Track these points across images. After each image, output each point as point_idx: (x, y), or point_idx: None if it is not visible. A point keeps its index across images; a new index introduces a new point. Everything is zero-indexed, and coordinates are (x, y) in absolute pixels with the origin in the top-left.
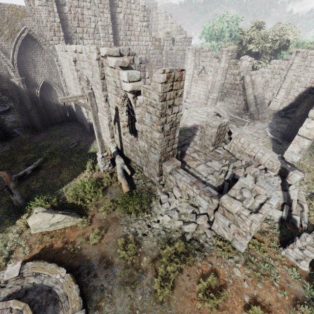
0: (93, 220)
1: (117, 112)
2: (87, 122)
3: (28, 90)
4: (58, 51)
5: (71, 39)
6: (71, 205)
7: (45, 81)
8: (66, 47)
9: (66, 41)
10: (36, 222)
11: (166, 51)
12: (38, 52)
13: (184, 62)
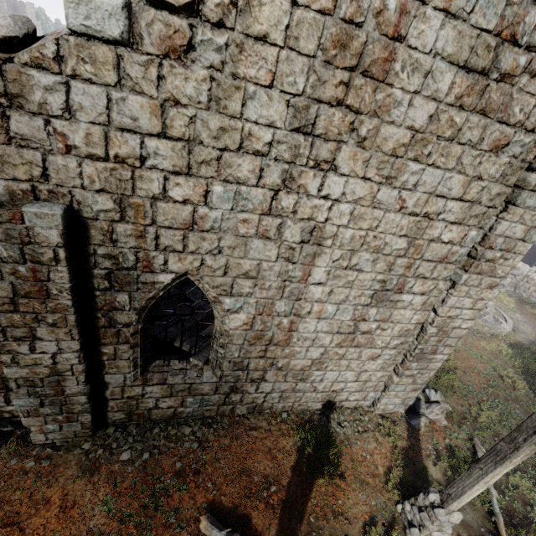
0: None
1: None
2: None
3: None
4: None
5: None
6: None
7: None
8: None
9: None
10: None
11: None
12: None
13: None
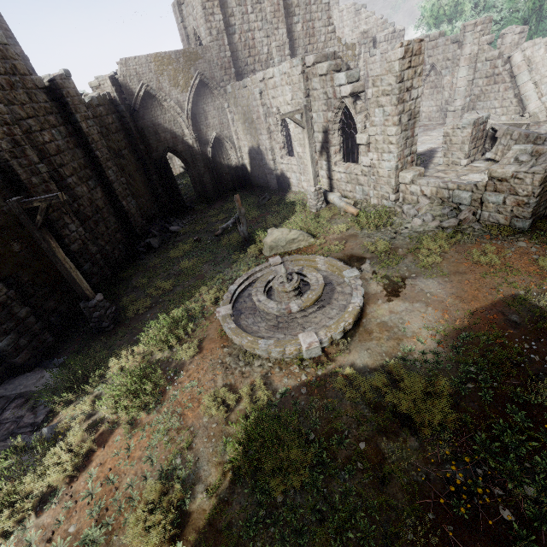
0: (327, 240)
1: (327, 134)
2: (273, 174)
3: (201, 150)
4: (231, 92)
5: (242, 74)
6: None
7: (216, 135)
8: (247, 80)
9: (236, 79)
10: (274, 238)
11: (364, 61)
12: (209, 100)
13: None
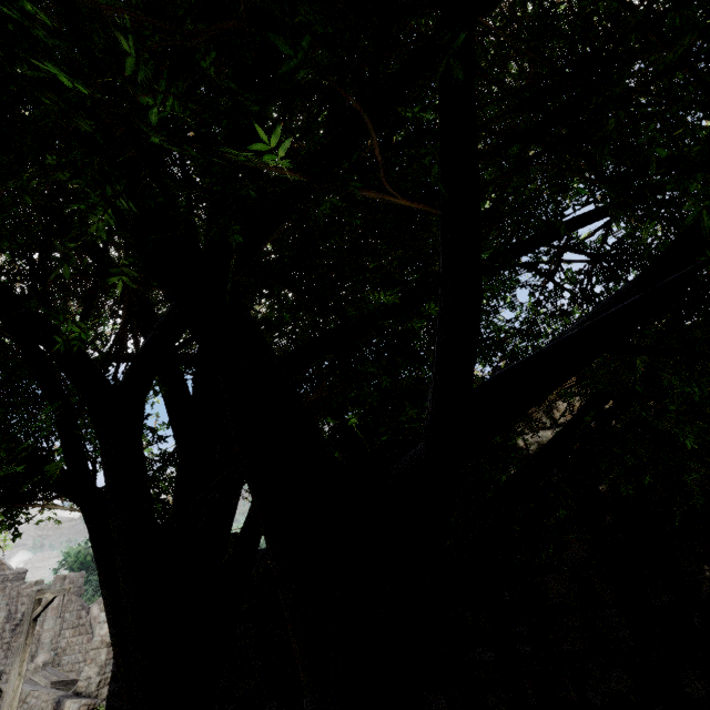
0: None
1: None
2: None
3: None
4: None
5: None
6: None
7: None
8: None
9: None
10: None
11: None
12: None
13: None
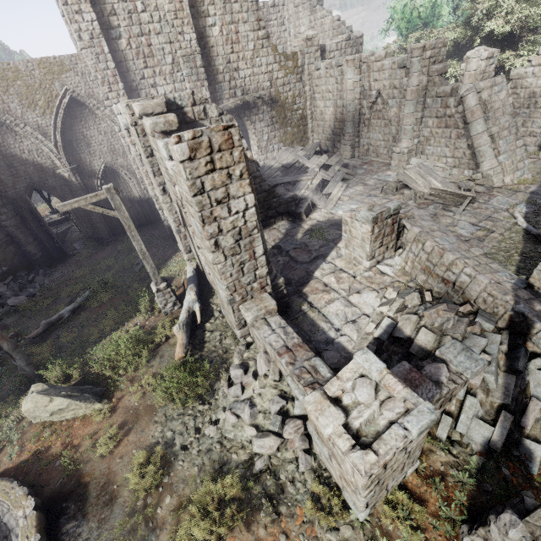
0: (119, 408)
1: (180, 210)
2: (165, 225)
3: (84, 183)
4: (117, 115)
5: (137, 90)
6: (99, 376)
7: (107, 165)
8: (118, 107)
9: (130, 96)
10: (27, 408)
11: (309, 74)
12: (90, 122)
13: (343, 89)
